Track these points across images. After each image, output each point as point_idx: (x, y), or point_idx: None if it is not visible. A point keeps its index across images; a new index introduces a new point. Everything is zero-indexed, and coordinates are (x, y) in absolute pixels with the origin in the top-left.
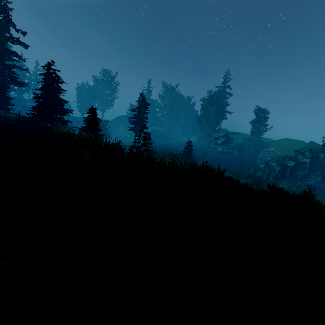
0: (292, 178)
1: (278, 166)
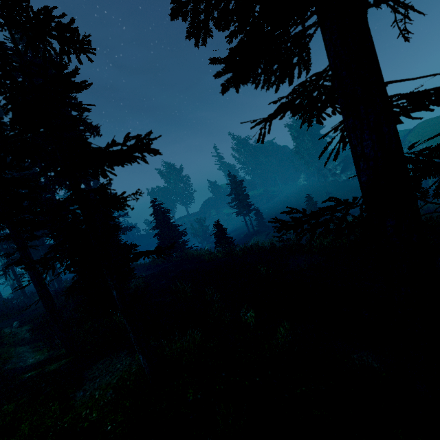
0: None
1: None
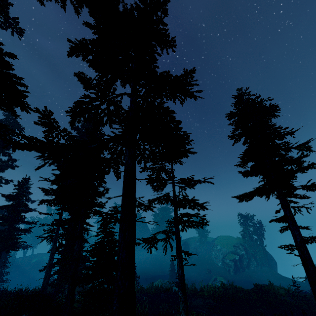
0: (243, 268)
1: (231, 262)
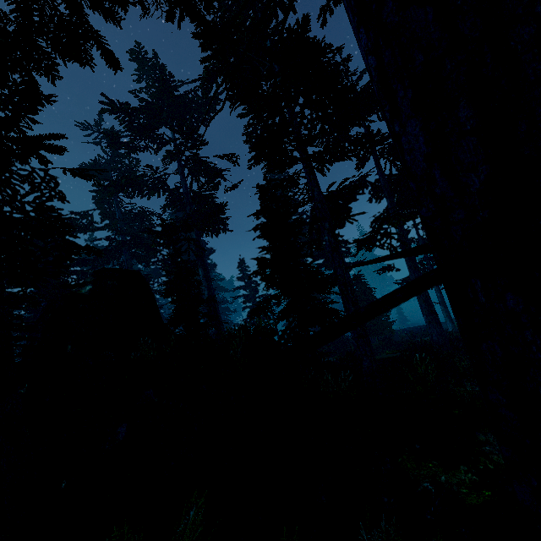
0: None
1: None
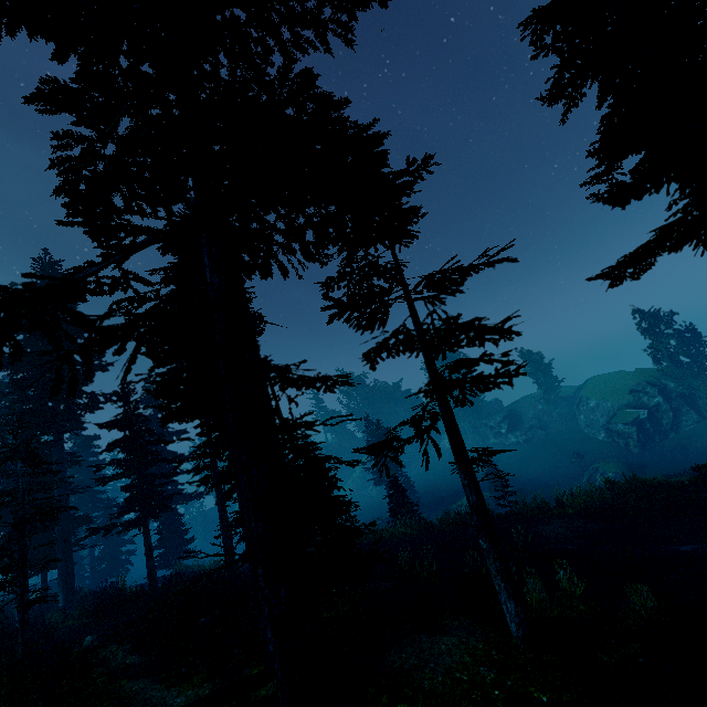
0: (662, 434)
1: (629, 427)
